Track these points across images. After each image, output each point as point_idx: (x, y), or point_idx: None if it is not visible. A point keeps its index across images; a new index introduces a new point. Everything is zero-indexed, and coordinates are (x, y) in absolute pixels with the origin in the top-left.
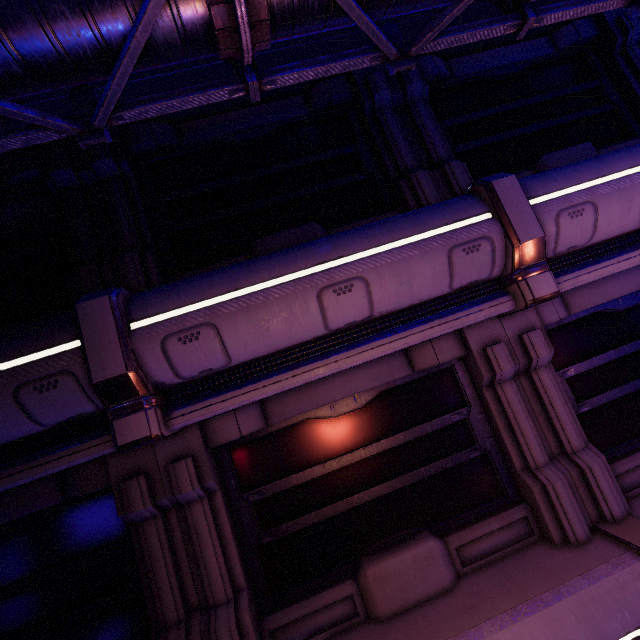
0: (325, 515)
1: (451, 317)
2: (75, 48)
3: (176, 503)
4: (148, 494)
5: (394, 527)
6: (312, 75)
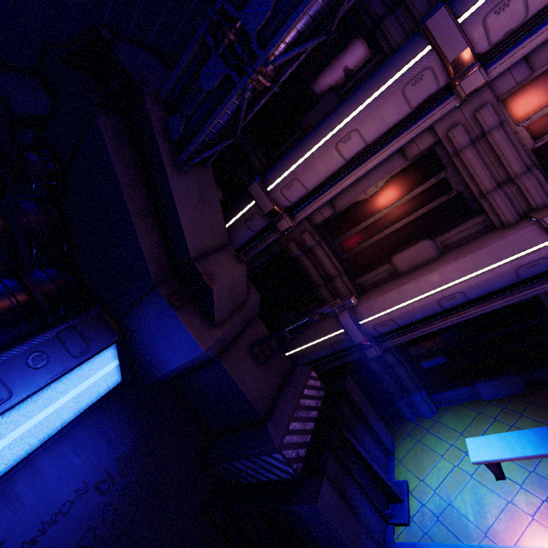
0: (371, 242)
1: (414, 127)
2: (227, 122)
3: (308, 249)
4: (297, 247)
5: (408, 240)
6: (294, 67)
